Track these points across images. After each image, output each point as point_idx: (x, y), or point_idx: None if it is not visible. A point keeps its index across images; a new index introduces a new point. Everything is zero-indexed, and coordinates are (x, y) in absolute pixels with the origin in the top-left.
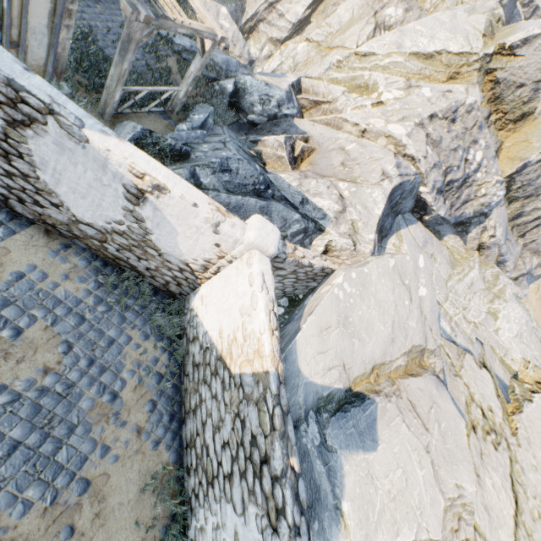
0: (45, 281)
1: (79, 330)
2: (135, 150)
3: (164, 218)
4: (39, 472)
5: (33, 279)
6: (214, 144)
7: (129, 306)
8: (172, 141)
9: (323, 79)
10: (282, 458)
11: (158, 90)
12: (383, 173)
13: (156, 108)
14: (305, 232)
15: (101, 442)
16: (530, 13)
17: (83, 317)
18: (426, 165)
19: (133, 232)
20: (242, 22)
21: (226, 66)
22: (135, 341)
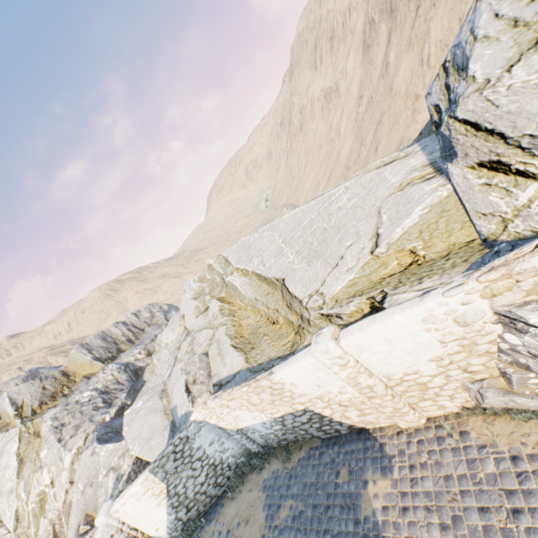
0: None
1: None
2: None
3: None
4: None
5: None
6: None
7: None
8: None
9: None
10: (168, 447)
11: None
12: (92, 454)
13: None
14: None
15: None
16: None
17: None
18: (90, 427)
19: None
20: None
21: None
22: None
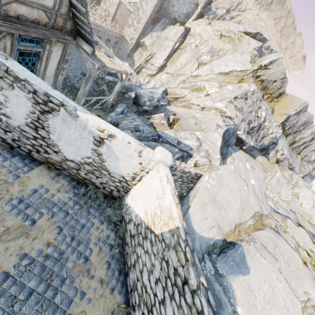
0: (47, 193)
1: (65, 220)
2: (99, 119)
3: (112, 152)
4: (44, 310)
5: (41, 192)
6: (129, 120)
7: (92, 205)
8: (110, 119)
9: (177, 88)
10: (195, 277)
11: (100, 98)
12: (217, 125)
13: (99, 107)
14: (182, 158)
15: (80, 289)
16: (269, 52)
17: (67, 212)
18: (238, 120)
19: (96, 161)
20: (133, 69)
21: (130, 86)
22: (96, 225)
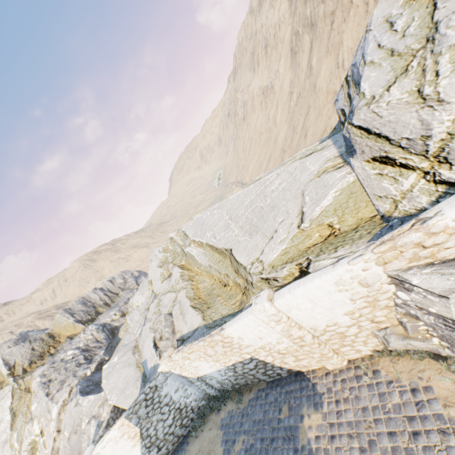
0: None
1: None
2: None
3: None
4: None
5: None
6: None
7: None
8: None
9: None
10: (140, 396)
11: None
12: (76, 405)
13: None
14: None
15: None
16: None
17: None
18: (74, 381)
19: None
20: None
21: None
22: None
